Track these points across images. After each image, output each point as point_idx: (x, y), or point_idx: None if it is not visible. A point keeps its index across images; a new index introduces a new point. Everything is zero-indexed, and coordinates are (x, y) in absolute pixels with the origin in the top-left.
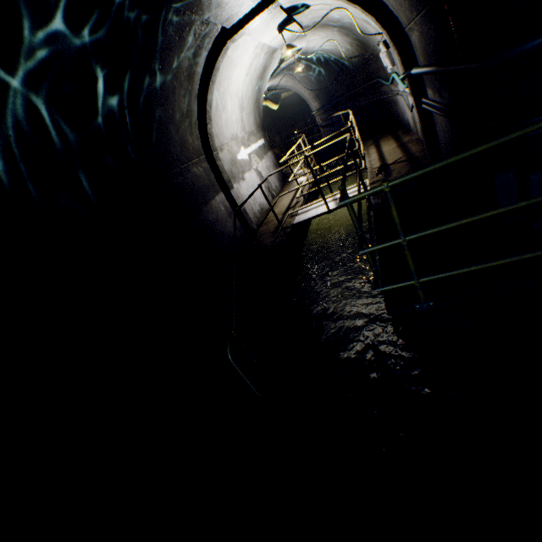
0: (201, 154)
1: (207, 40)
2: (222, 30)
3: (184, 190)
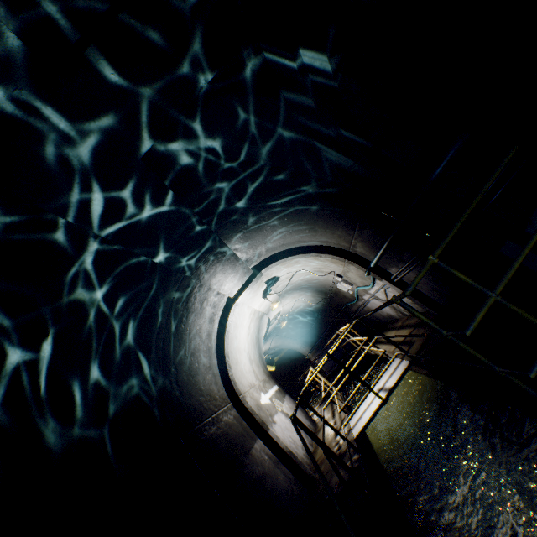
0: (227, 402)
1: (218, 308)
2: (227, 300)
3: (219, 440)
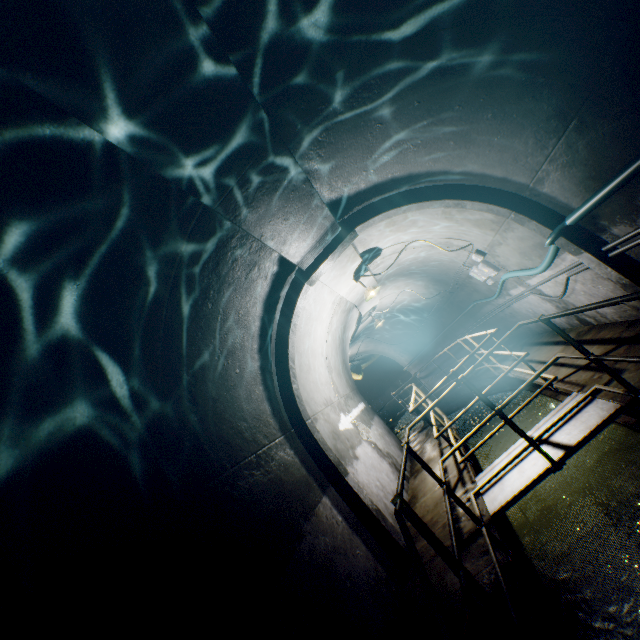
0: (287, 428)
1: (281, 286)
2: (297, 275)
3: (265, 493)
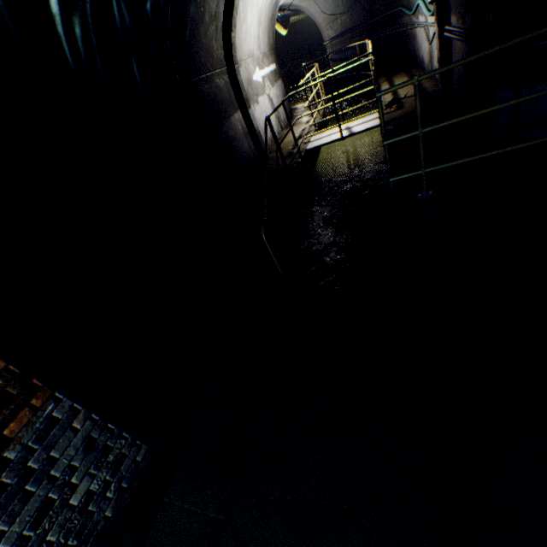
0: (223, 65)
1: None
2: None
3: (209, 99)
